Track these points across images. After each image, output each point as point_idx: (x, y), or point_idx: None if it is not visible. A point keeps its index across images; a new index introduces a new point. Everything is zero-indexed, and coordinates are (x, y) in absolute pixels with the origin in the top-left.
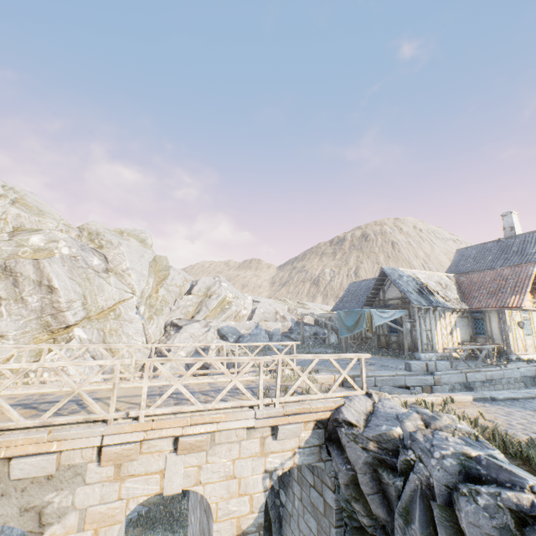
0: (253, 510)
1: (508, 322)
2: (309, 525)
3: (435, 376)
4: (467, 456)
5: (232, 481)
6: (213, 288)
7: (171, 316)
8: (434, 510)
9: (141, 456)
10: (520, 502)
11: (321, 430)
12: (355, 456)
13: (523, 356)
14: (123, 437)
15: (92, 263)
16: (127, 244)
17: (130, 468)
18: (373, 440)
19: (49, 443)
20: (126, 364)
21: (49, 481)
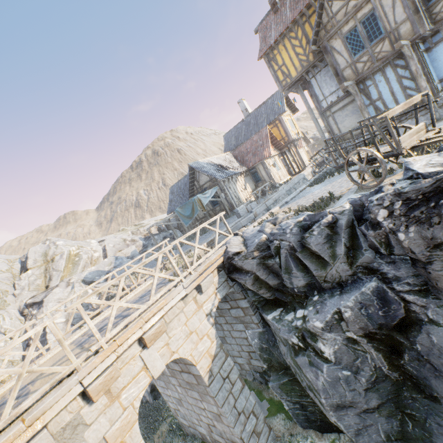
0: (212, 341)
1: (268, 167)
2: (239, 330)
3: (254, 212)
4: (300, 222)
5: (192, 336)
6: (51, 251)
7: (20, 300)
8: (298, 256)
9: (121, 372)
10: (328, 220)
11: (222, 272)
12: (250, 265)
13: (281, 182)
14: (99, 369)
15: None
16: None
17: (118, 386)
18: (255, 250)
19: (30, 427)
20: None
21: None
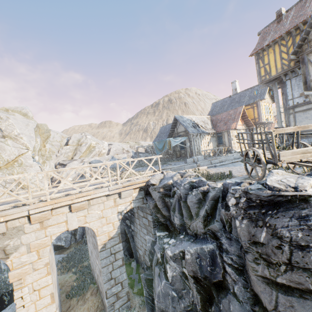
0: (115, 228)
1: (231, 136)
2: (144, 232)
3: (197, 164)
4: (192, 182)
5: (102, 219)
6: (82, 140)
7: (58, 159)
8: (181, 203)
9: (53, 217)
10: (204, 189)
11: (142, 192)
12: (155, 196)
13: (237, 150)
14: (40, 209)
15: None
16: (14, 117)
17: (48, 223)
18: (162, 187)
19: None
20: (35, 191)
21: (4, 236)
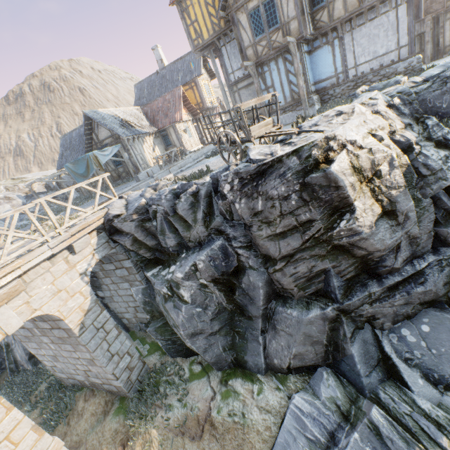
0: (87, 297)
1: (180, 131)
2: (125, 288)
3: (155, 177)
4: (174, 190)
5: (61, 294)
6: None
7: None
8: (171, 219)
9: None
10: (193, 190)
11: (103, 233)
12: (129, 227)
13: (192, 150)
14: None
15: None
16: None
17: None
18: (134, 213)
19: None
20: None
21: None
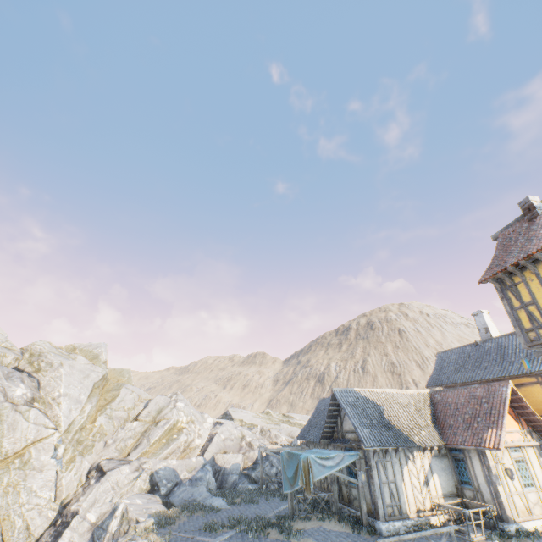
0: None
1: (494, 467)
2: None
3: None
4: None
5: None
6: (165, 410)
7: (102, 454)
8: None
9: None
10: None
11: None
12: None
13: (527, 524)
14: None
15: (14, 393)
16: (71, 363)
17: None
18: None
19: None
20: (14, 539)
21: None
